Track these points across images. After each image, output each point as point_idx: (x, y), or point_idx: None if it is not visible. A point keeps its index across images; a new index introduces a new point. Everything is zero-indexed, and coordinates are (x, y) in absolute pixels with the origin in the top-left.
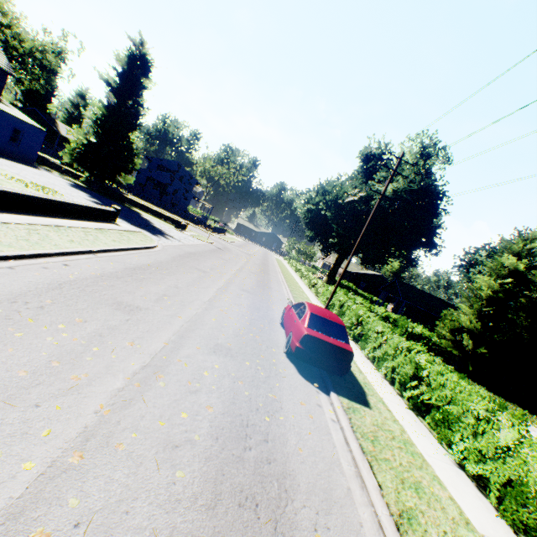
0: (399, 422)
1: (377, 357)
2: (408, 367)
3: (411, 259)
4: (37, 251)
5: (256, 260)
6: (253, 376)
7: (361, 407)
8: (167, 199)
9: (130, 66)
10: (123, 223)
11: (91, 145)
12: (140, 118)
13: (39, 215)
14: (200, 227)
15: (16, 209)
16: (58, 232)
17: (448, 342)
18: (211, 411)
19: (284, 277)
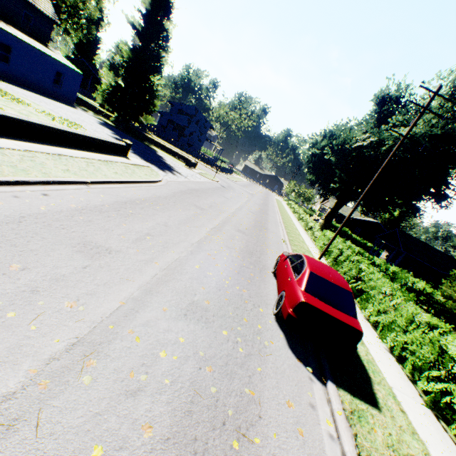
0: (419, 435)
1: (382, 324)
2: (427, 349)
3: (415, 210)
4: (15, 178)
5: (257, 200)
6: (229, 355)
7: (367, 409)
8: (184, 140)
9: (153, 8)
10: (134, 158)
11: (118, 87)
12: (160, 61)
13: (46, 143)
14: (209, 167)
15: (23, 136)
16: (56, 160)
17: (455, 304)
18: (148, 436)
19: (281, 218)
